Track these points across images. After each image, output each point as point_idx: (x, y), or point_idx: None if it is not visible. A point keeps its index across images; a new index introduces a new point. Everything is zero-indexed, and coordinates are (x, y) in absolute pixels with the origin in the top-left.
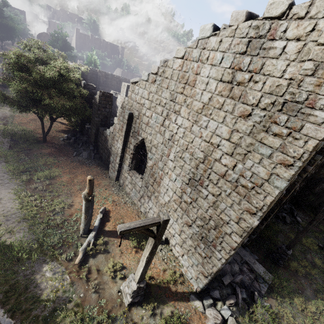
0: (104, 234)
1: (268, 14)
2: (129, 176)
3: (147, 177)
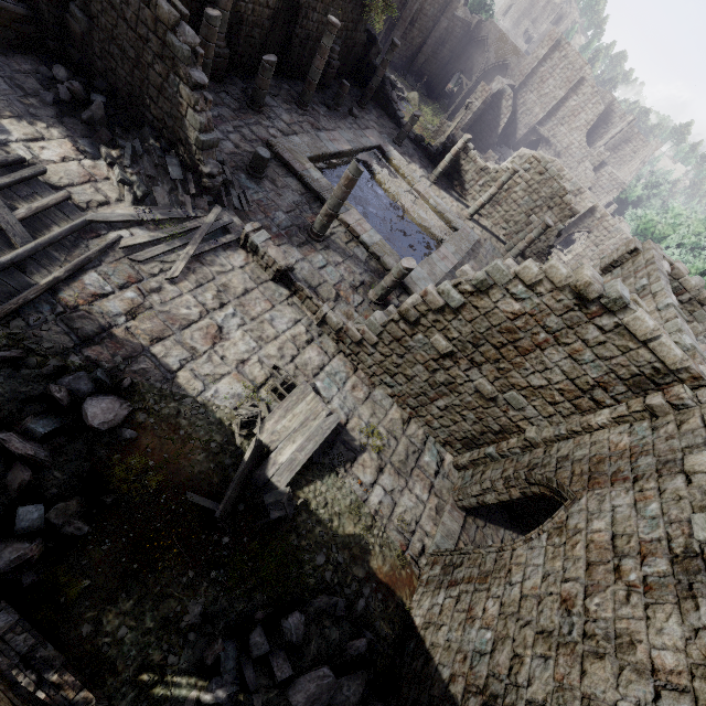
0: None
1: None
2: None
3: None
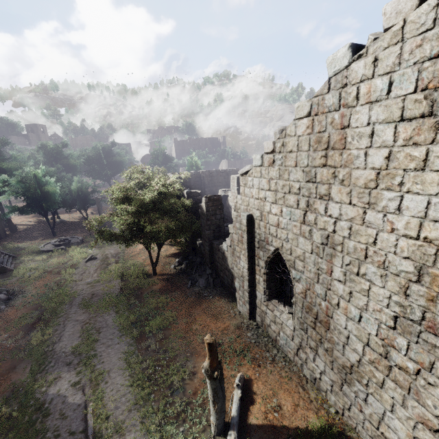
0: (251, 433)
1: None
2: (269, 311)
3: (299, 313)
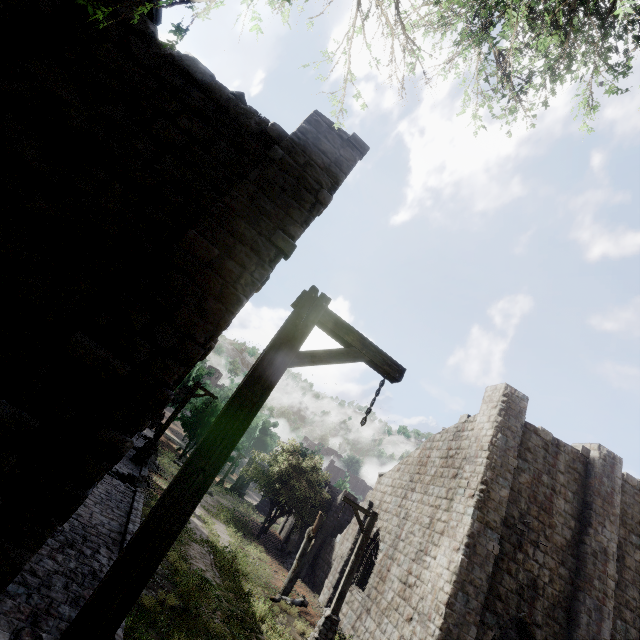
0: (300, 615)
1: (460, 421)
2: (349, 592)
3: (372, 579)
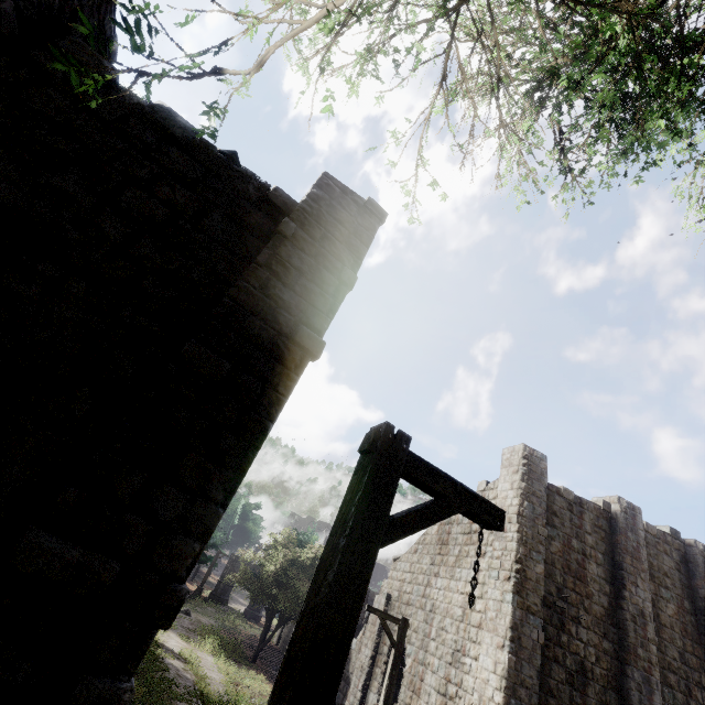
0: None
1: (479, 489)
2: None
3: (403, 693)
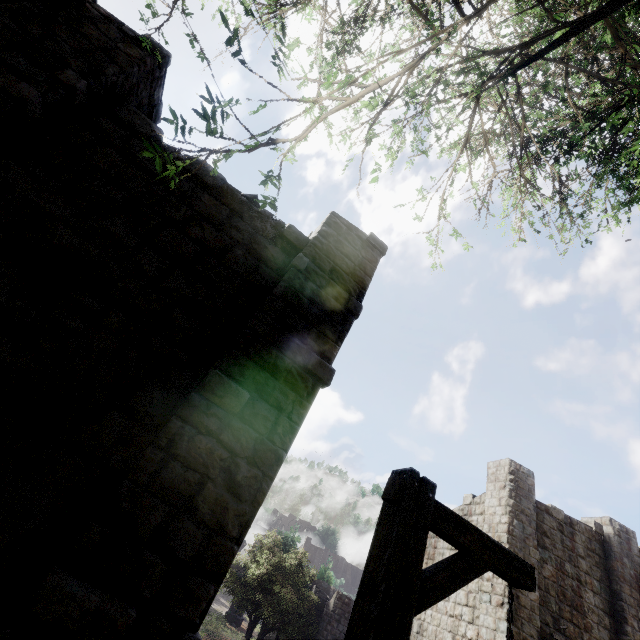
0: None
1: (465, 502)
2: None
3: None
